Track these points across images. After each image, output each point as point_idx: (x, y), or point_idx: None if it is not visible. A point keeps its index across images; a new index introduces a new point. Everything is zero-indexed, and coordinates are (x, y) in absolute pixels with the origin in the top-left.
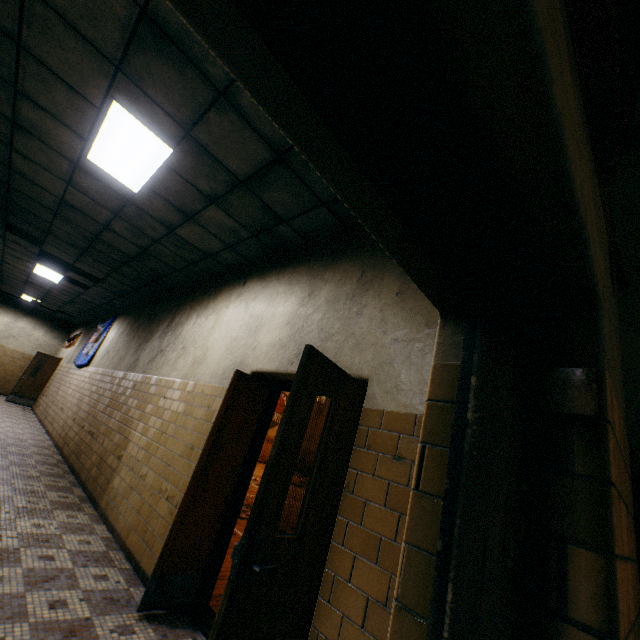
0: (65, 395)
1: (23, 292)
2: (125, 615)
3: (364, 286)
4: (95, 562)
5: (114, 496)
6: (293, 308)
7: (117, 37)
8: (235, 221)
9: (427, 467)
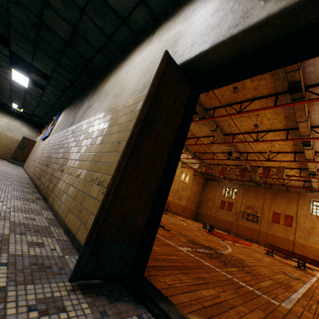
0: (36, 155)
1: (12, 101)
2: (54, 285)
3: None
4: (34, 232)
5: (58, 193)
6: None
7: None
8: None
9: None
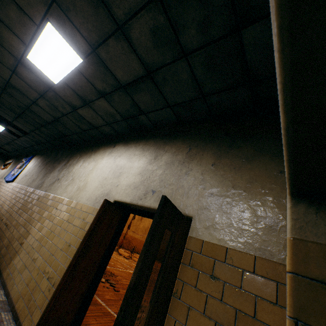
0: None
1: None
2: None
3: (190, 157)
4: None
5: (13, 270)
6: (144, 164)
7: None
8: (114, 109)
9: None
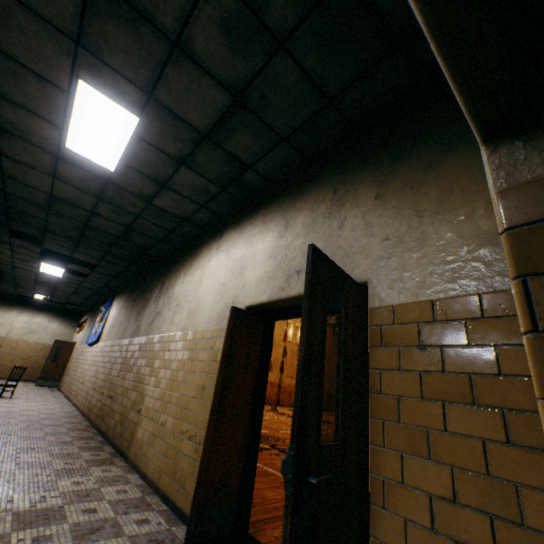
0: (83, 371)
1: (35, 292)
2: None
3: (339, 202)
4: (134, 508)
5: (140, 446)
6: (272, 242)
7: (71, 8)
8: (204, 179)
9: (541, 301)
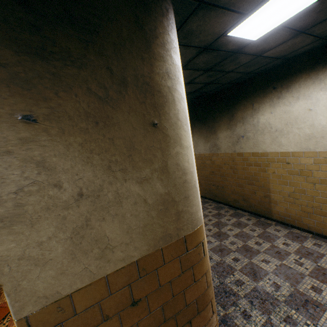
0: None
1: None
2: None
3: None
4: None
5: (286, 215)
6: None
7: None
8: None
9: None
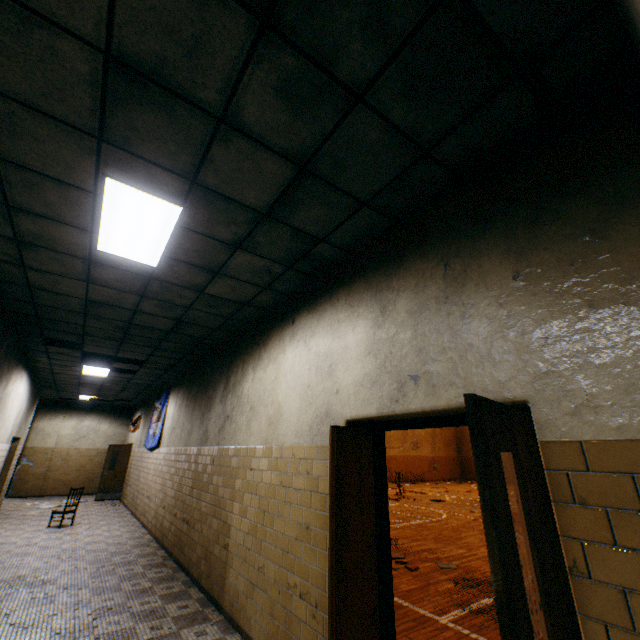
0: (147, 482)
1: (79, 393)
2: None
3: (456, 282)
4: None
5: (235, 595)
6: (367, 333)
7: (88, 102)
8: (265, 259)
9: None
